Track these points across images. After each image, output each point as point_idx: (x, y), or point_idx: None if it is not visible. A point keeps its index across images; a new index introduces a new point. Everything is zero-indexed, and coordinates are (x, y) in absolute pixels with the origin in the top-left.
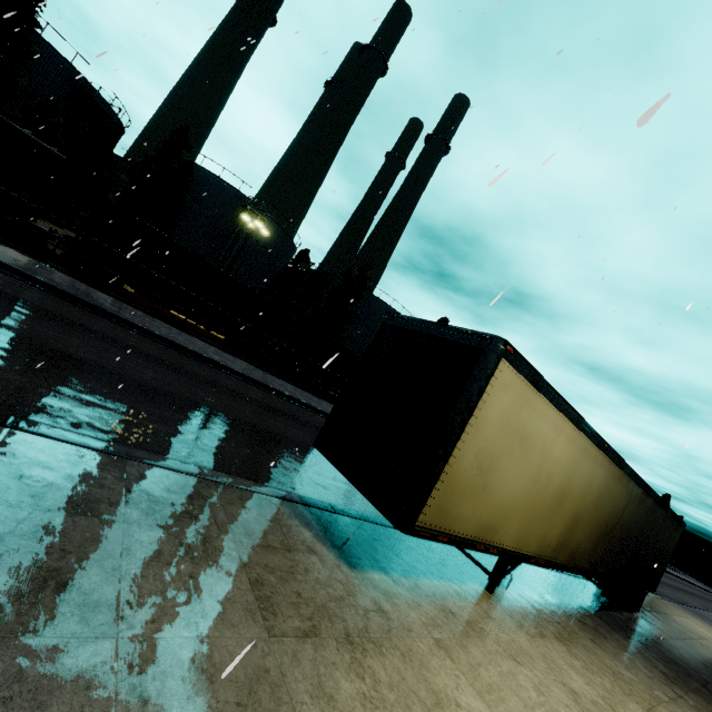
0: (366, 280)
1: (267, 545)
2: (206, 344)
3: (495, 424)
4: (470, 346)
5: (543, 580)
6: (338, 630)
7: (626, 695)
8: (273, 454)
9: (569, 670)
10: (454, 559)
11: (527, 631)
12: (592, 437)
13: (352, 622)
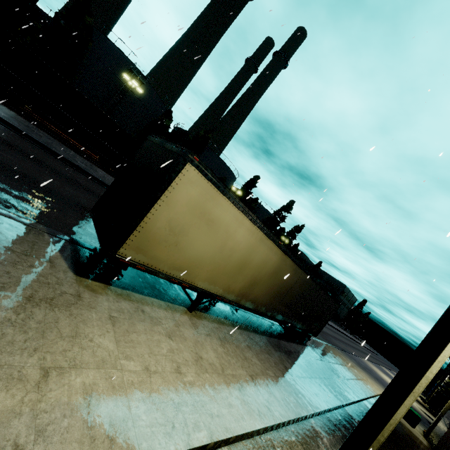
0: (208, 140)
1: (7, 248)
2: (81, 157)
3: (184, 205)
4: (174, 153)
5: (244, 318)
6: (25, 293)
7: (242, 367)
8: (82, 220)
9: (210, 350)
10: (179, 294)
11: (198, 331)
12: (267, 234)
13: (43, 293)
